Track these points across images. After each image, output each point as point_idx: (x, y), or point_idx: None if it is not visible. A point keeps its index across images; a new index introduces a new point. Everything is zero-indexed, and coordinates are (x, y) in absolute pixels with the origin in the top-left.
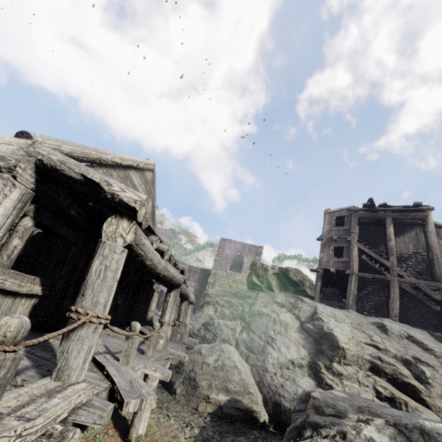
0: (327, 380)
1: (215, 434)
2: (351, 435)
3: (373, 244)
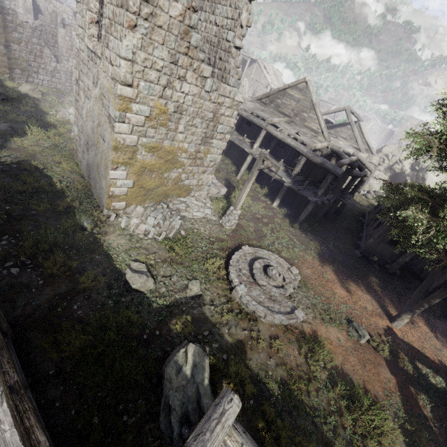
0: None
1: None
2: None
3: None
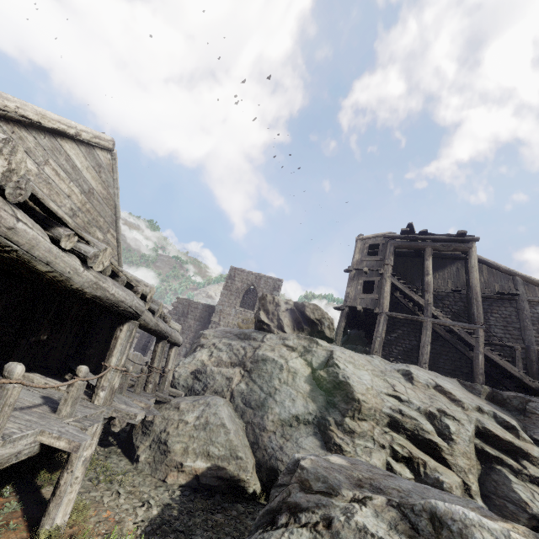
0: (336, 439)
1: (181, 514)
2: (338, 522)
3: (408, 280)
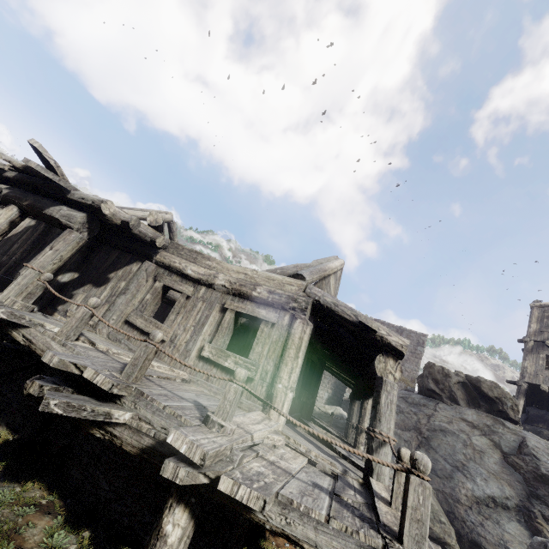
0: (547, 534)
1: None
2: None
3: None
